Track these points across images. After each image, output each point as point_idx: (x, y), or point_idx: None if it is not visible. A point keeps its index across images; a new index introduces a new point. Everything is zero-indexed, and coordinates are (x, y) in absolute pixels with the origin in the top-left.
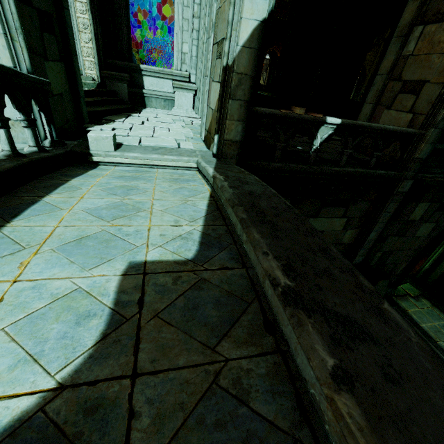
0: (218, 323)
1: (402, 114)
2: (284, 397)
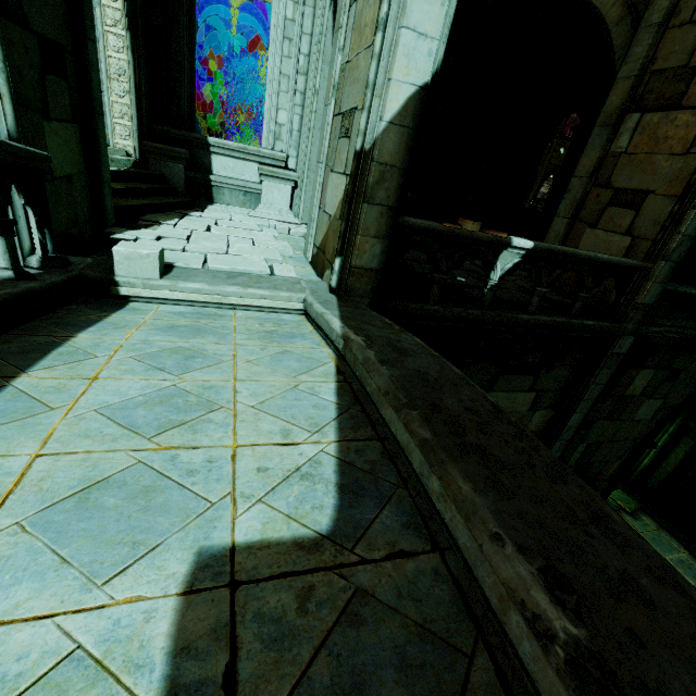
0: None
1: (614, 237)
2: None
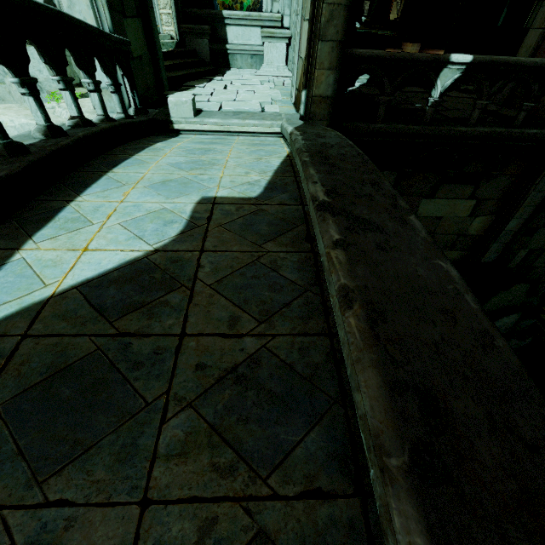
0: (268, 234)
1: None
2: (306, 272)
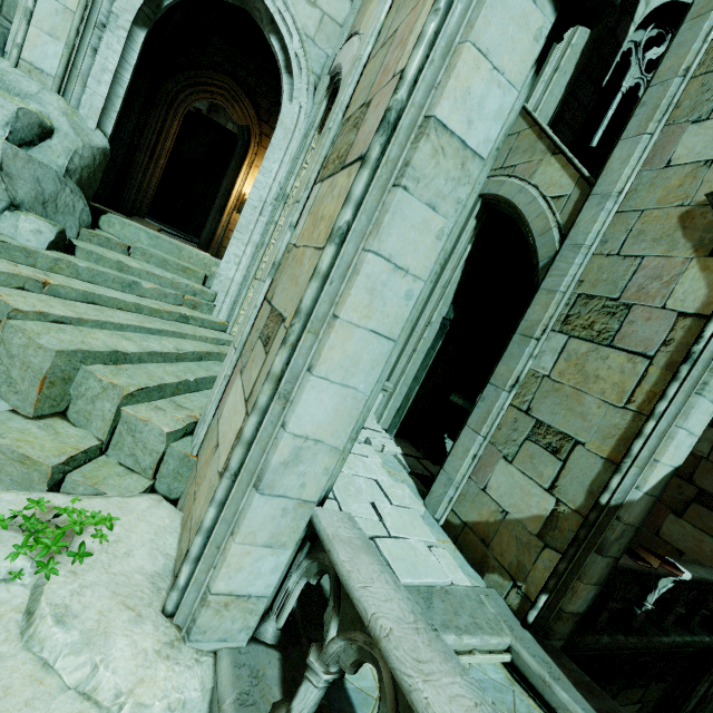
0: None
1: (705, 537)
2: None
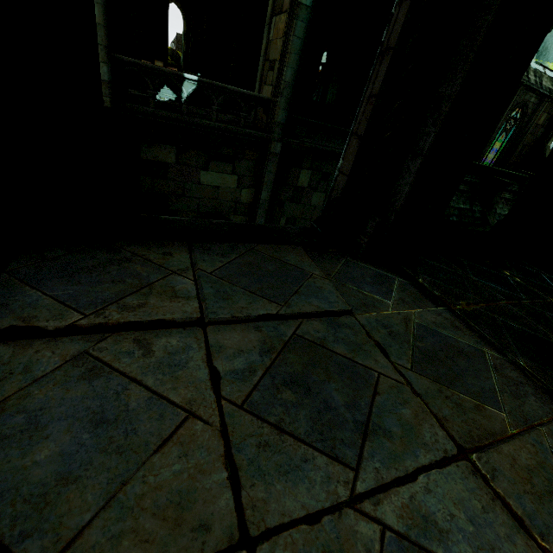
0: None
1: (269, 88)
2: None
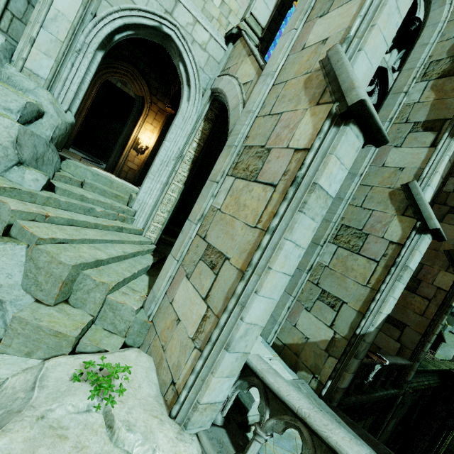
0: None
1: (391, 339)
2: None
